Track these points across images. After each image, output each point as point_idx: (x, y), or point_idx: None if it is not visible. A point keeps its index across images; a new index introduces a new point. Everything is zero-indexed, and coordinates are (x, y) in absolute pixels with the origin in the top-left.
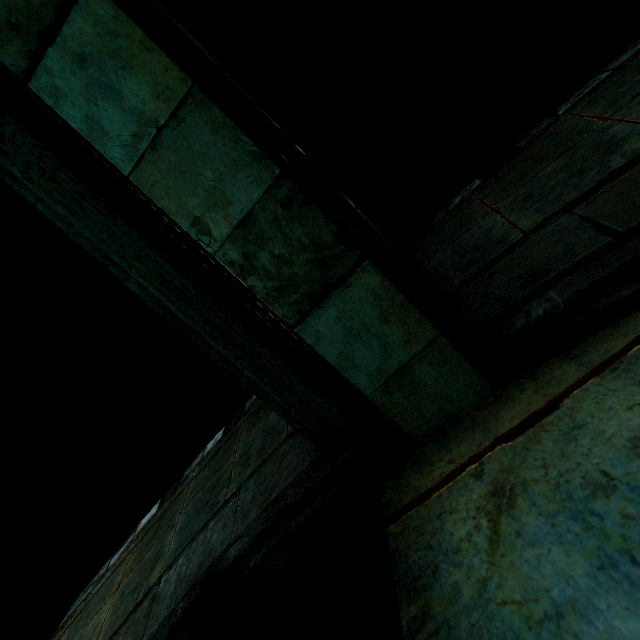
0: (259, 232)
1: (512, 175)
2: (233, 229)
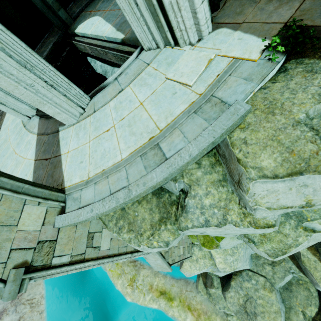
0: (54, 3)
1: (77, 3)
2: (52, 3)
